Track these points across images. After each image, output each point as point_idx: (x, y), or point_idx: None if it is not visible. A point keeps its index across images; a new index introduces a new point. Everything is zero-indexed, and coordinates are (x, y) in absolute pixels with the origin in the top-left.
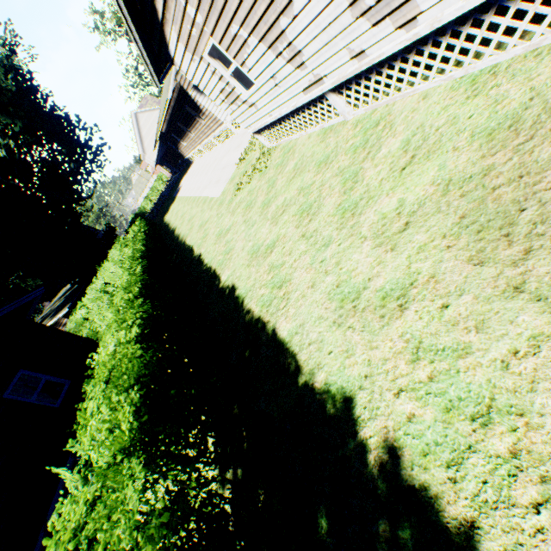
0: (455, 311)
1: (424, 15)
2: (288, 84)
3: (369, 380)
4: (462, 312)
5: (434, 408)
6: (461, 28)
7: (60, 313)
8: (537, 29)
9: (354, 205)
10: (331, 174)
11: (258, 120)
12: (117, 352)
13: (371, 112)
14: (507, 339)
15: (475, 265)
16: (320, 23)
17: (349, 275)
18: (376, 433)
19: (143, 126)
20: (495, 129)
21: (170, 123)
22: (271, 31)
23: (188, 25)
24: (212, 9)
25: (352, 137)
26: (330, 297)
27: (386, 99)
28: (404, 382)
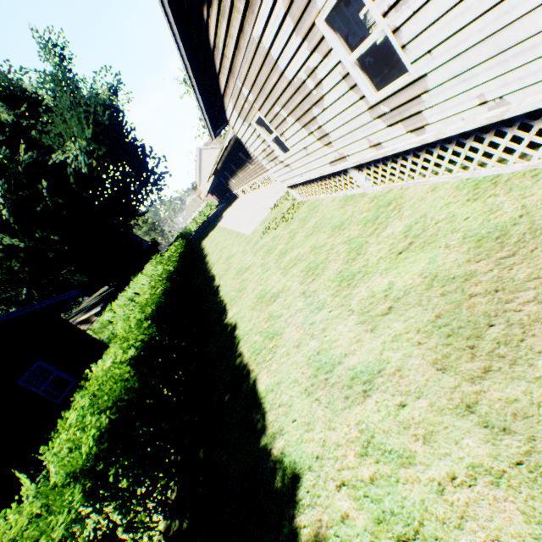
0: (410, 413)
1: (430, 126)
2: (317, 156)
3: (319, 462)
4: (416, 416)
5: (367, 514)
6: (465, 141)
7: (92, 311)
8: (534, 154)
9: (351, 276)
10: (341, 240)
11: (291, 178)
12: (110, 369)
13: (387, 191)
14: (449, 460)
15: (438, 370)
16: (345, 117)
17: (330, 345)
18: (310, 524)
19: (204, 160)
20: (484, 237)
21: (225, 163)
22: (305, 115)
23: (242, 100)
24: (261, 93)
25: (366, 210)
26: (309, 362)
27: (401, 183)
28: (348, 475)
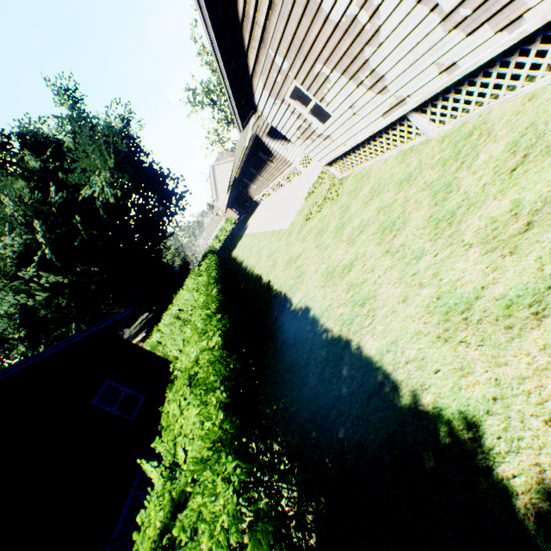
0: None
1: (531, 11)
2: (367, 111)
3: (500, 403)
4: None
5: None
6: None
7: (138, 337)
8: None
9: (449, 214)
10: (416, 189)
11: (331, 152)
12: (199, 359)
13: (460, 125)
14: None
15: None
16: (407, 45)
17: (453, 286)
18: (523, 471)
19: (218, 176)
20: None
21: (243, 169)
22: (354, 63)
23: (275, 73)
24: (298, 55)
25: (438, 152)
26: (429, 310)
27: (478, 109)
28: None
